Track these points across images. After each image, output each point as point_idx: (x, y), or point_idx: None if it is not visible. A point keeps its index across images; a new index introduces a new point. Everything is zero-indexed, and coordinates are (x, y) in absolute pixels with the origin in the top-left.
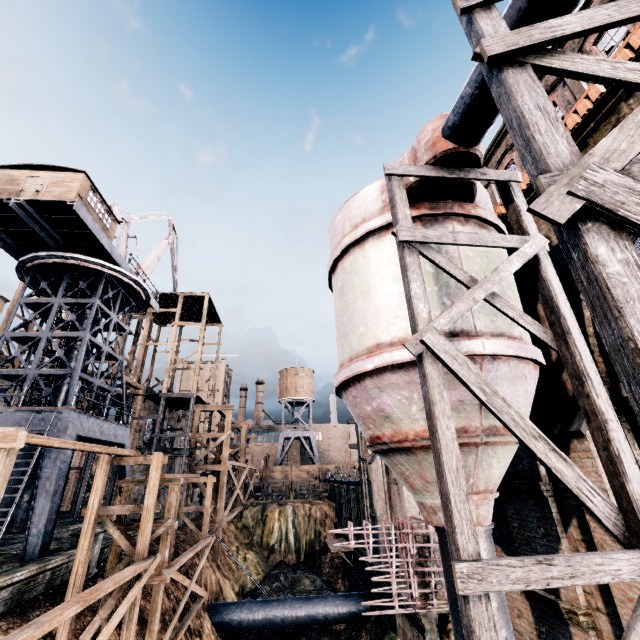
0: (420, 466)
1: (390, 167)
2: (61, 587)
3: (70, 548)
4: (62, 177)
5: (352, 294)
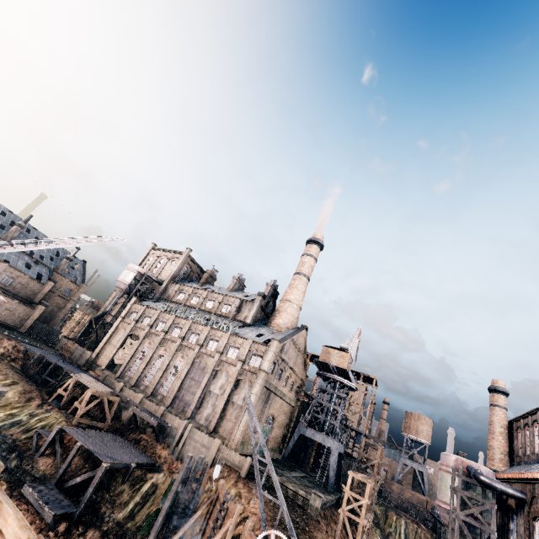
0: (451, 533)
1: (453, 468)
2: (336, 503)
3: (336, 491)
4: (343, 354)
5: (442, 483)
